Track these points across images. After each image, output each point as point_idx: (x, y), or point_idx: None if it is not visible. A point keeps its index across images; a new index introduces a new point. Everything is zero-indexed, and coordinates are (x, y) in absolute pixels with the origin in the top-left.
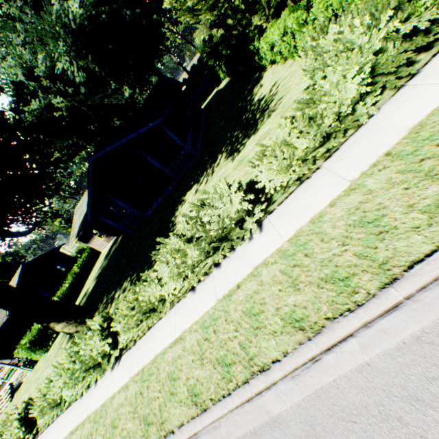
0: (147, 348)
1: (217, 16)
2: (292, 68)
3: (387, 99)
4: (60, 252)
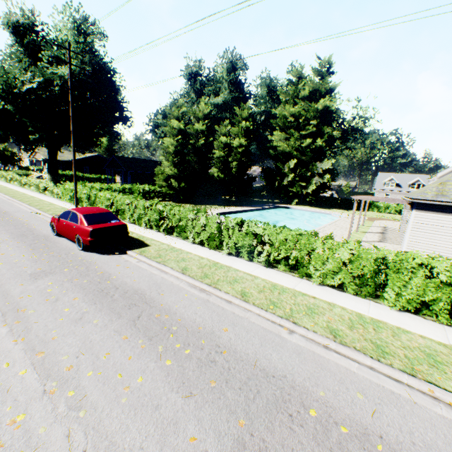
0: (21, 189)
1: None
2: None
3: (55, 198)
4: None
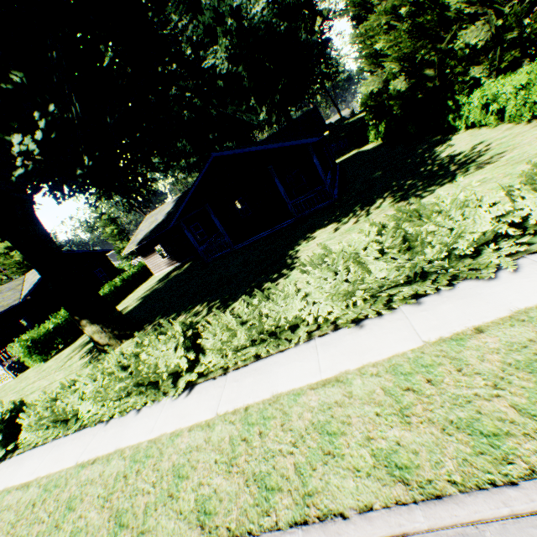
0: (253, 382)
1: (413, 63)
2: (514, 130)
3: None
4: (106, 257)
